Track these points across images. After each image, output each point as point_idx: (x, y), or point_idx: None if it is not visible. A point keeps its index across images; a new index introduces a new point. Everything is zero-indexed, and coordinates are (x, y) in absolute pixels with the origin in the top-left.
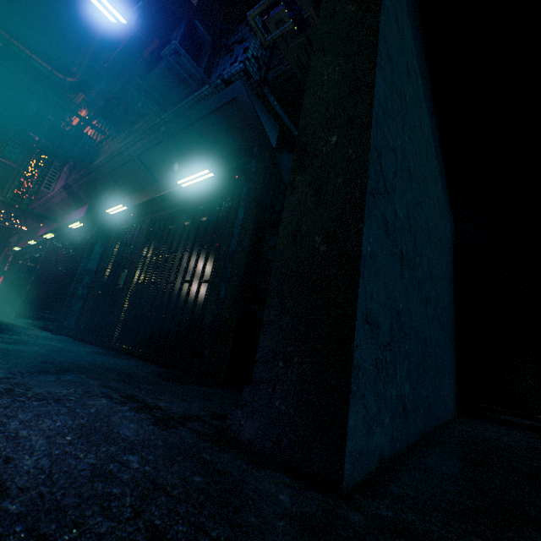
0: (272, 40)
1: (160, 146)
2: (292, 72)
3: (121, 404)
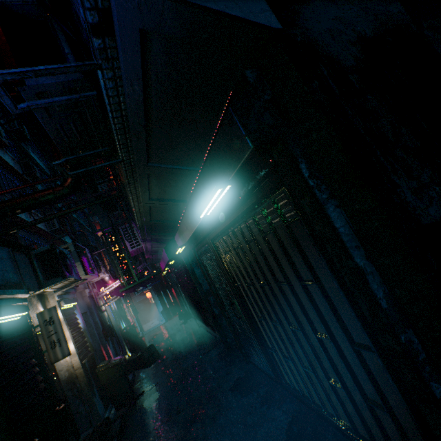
0: None
1: (152, 180)
2: None
3: None
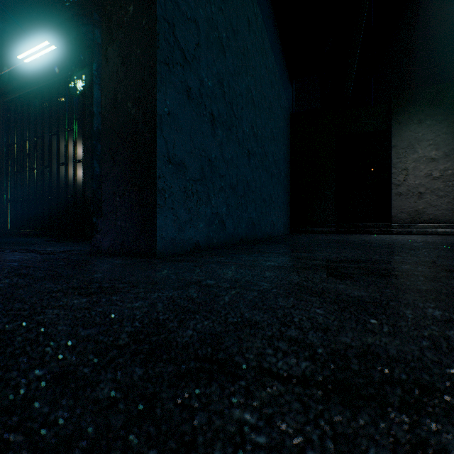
0: None
1: None
2: None
3: (11, 252)
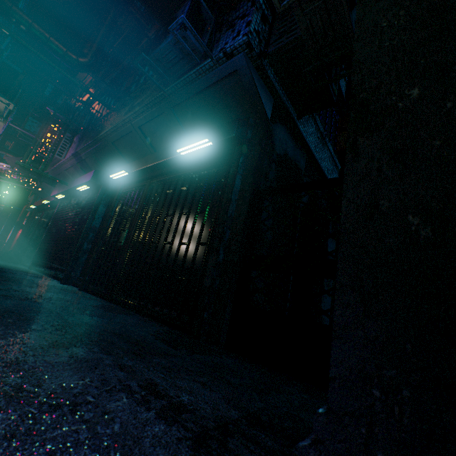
0: (287, 6)
1: (160, 118)
2: (294, 44)
3: (144, 405)
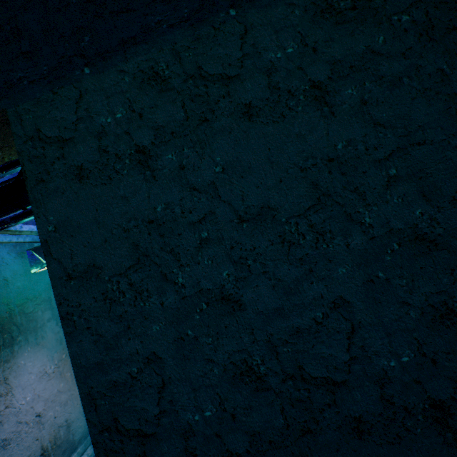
0: None
1: None
2: None
3: None
